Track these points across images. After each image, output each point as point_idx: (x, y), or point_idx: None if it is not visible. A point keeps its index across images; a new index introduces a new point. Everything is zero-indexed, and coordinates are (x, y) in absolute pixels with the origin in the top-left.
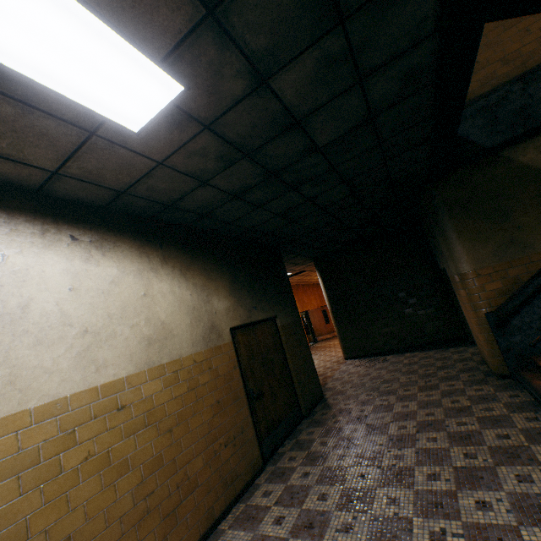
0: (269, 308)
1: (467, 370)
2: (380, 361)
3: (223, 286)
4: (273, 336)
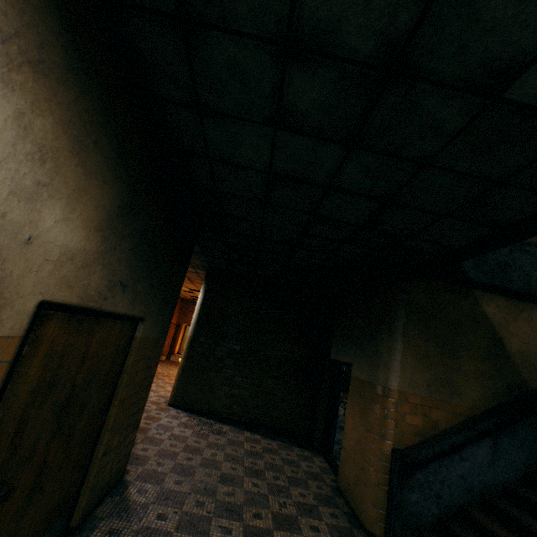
0: (143, 299)
1: (326, 501)
2: (216, 431)
3: (97, 201)
4: (117, 352)
